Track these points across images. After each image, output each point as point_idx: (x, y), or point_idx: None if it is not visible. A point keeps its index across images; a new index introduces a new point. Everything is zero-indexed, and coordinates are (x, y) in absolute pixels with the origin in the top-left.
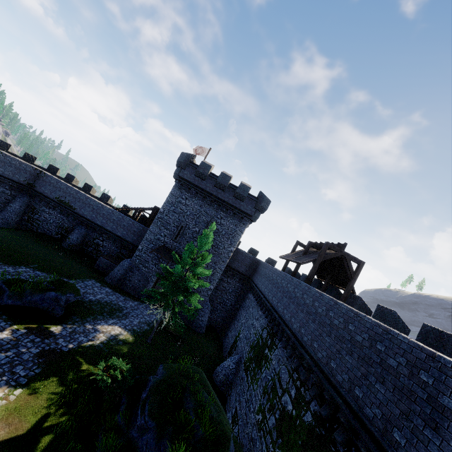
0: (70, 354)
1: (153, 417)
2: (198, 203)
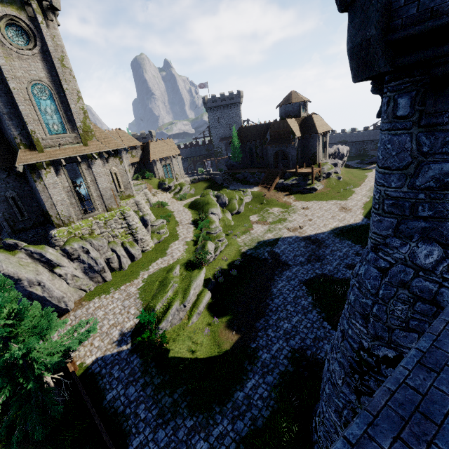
0: None
1: None
2: None
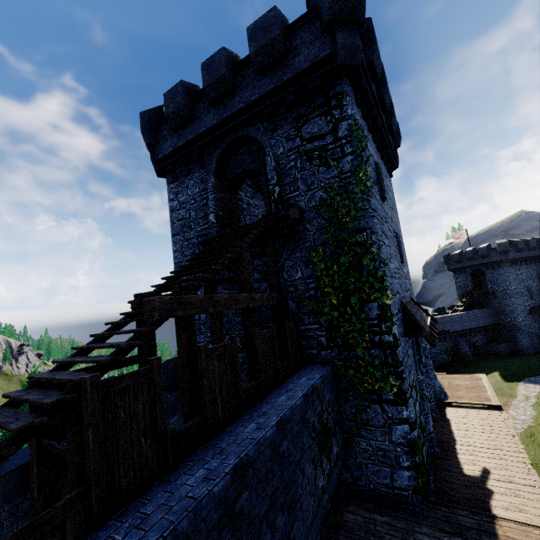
0: None
1: None
2: (525, 268)
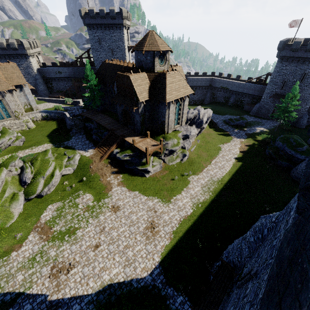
0: (252, 134)
1: (280, 142)
2: (294, 66)
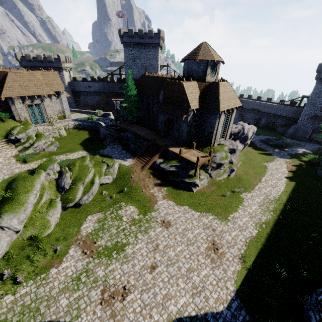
0: (295, 154)
1: None
2: None
